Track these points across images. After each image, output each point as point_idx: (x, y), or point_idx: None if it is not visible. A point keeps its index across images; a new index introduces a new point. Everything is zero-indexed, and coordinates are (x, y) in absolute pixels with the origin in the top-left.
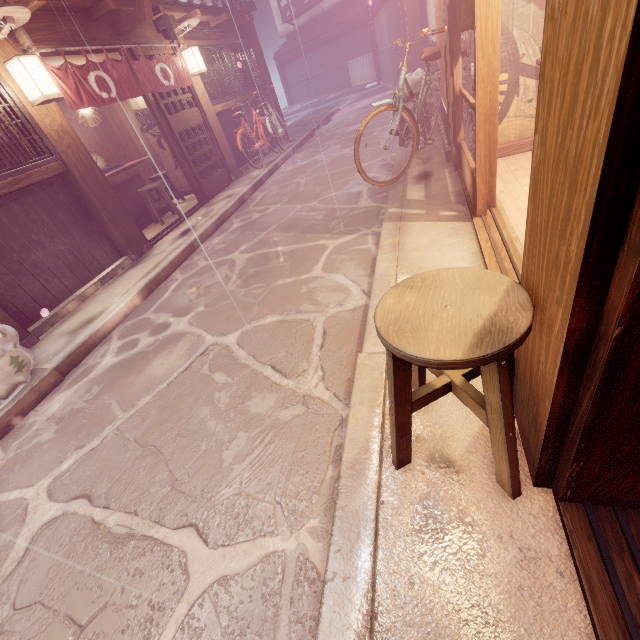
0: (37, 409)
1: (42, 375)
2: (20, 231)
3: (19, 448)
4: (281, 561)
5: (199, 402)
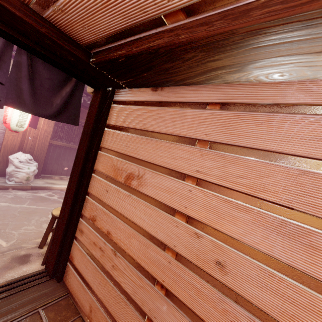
0: (17, 191)
1: (28, 185)
2: (68, 155)
3: (2, 194)
4: (0, 246)
5: (39, 215)
